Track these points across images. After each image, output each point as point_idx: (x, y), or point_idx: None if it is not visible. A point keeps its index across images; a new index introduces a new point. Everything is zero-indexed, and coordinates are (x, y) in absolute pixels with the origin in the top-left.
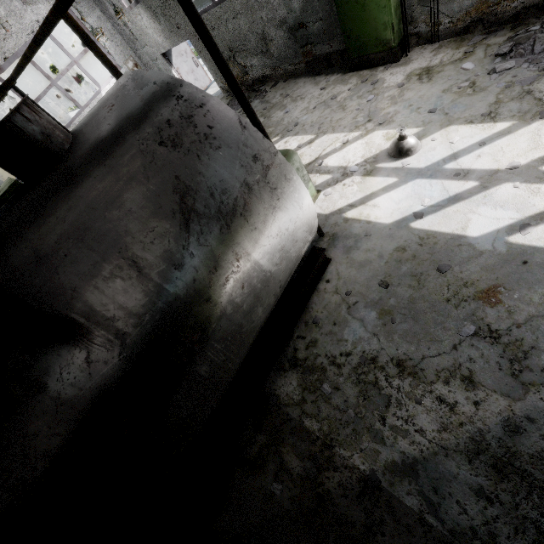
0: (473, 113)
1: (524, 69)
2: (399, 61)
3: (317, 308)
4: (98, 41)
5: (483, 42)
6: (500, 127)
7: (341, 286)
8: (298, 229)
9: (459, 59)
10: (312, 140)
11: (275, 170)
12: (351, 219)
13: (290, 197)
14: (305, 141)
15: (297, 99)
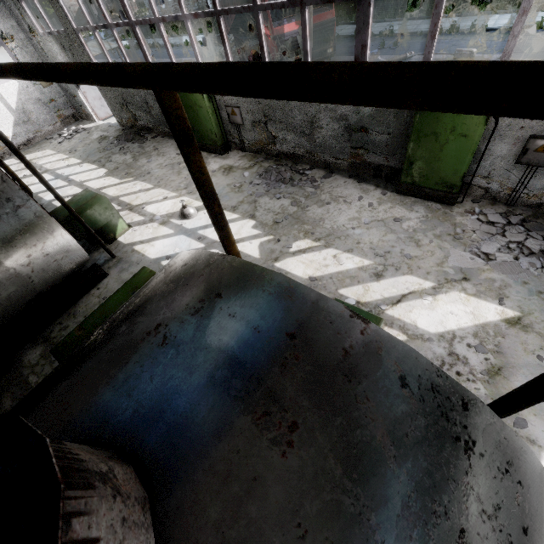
0: (229, 204)
1: (263, 187)
2: (223, 155)
3: (82, 305)
4: (6, 44)
5: (260, 163)
6: (233, 216)
7: (104, 293)
8: (50, 247)
9: (246, 168)
10: (149, 189)
11: (26, 209)
12: (136, 251)
13: (39, 226)
14: (146, 188)
15: (160, 155)
